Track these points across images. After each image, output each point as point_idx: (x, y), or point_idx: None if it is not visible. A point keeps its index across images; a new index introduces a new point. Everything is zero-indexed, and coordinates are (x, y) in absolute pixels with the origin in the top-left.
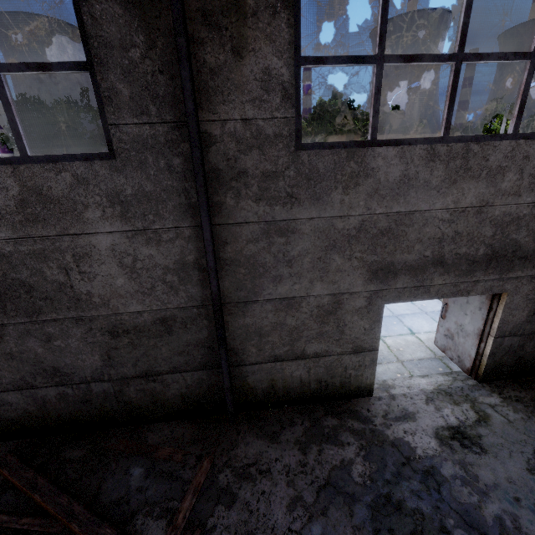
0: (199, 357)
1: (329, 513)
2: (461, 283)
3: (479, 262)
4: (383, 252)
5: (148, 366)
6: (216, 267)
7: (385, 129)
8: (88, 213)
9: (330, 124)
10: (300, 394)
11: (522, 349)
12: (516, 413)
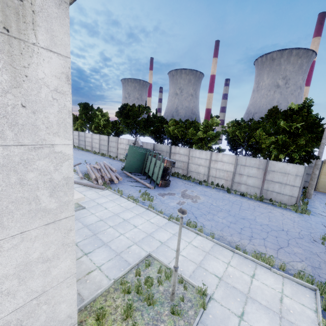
0: None
1: None
2: None
3: None
4: None
5: None
6: None
7: (324, 131)
8: None
9: (275, 122)
10: None
11: None
12: None
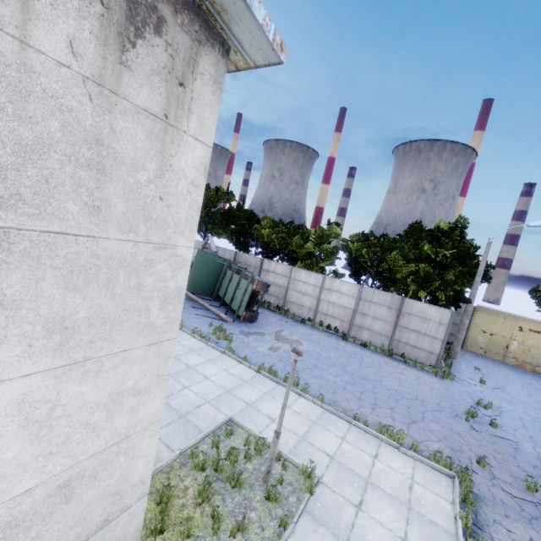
0: None
1: None
2: None
3: None
4: None
5: None
6: None
7: (480, 265)
8: None
9: (417, 243)
10: None
11: None
12: None
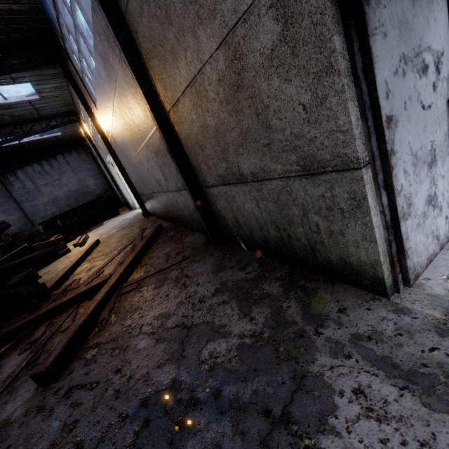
0: None
1: (158, 345)
2: None
3: None
4: None
5: (175, 182)
6: (147, 68)
7: None
8: (111, 60)
9: None
10: (264, 241)
11: None
12: None
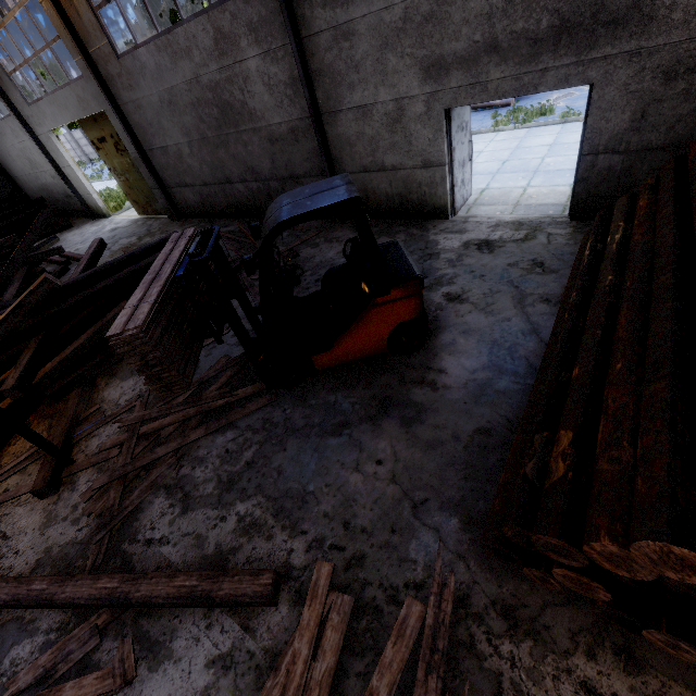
0: (317, 164)
1: None
2: (524, 75)
3: (544, 40)
4: (431, 43)
5: (292, 170)
6: (311, 79)
7: None
8: (242, 43)
9: None
10: (388, 209)
11: (629, 174)
12: (567, 240)
